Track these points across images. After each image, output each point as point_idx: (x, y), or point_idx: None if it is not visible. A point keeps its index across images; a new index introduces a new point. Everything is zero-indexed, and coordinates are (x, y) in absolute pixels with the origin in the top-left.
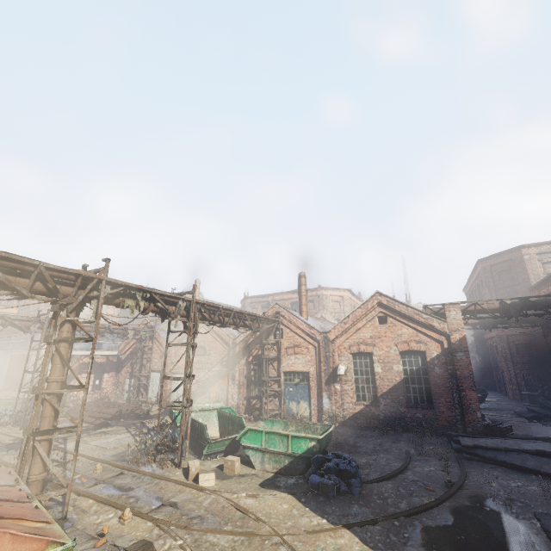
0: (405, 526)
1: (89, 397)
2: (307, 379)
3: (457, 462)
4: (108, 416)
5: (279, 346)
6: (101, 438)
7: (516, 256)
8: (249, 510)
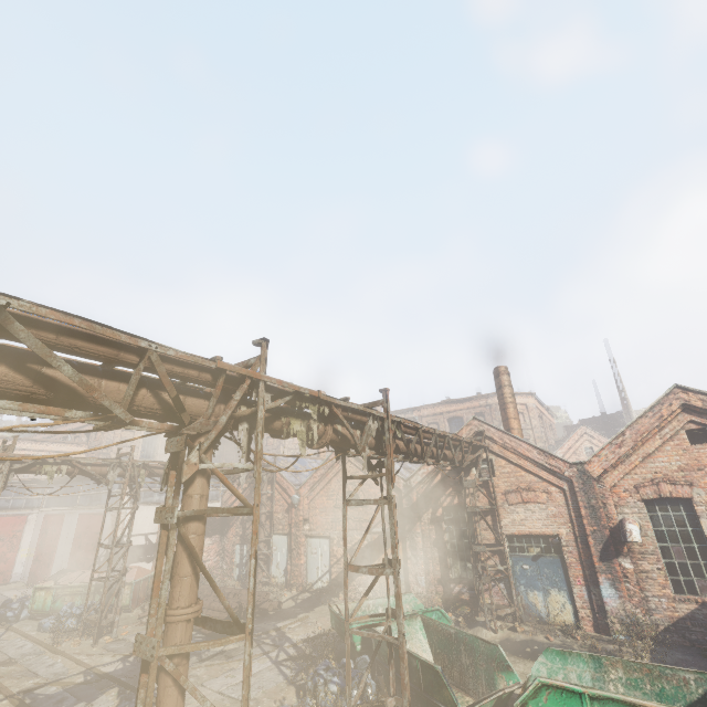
0: None
1: None
2: (556, 548)
3: None
4: (221, 615)
5: (490, 489)
6: (223, 671)
7: None
8: None
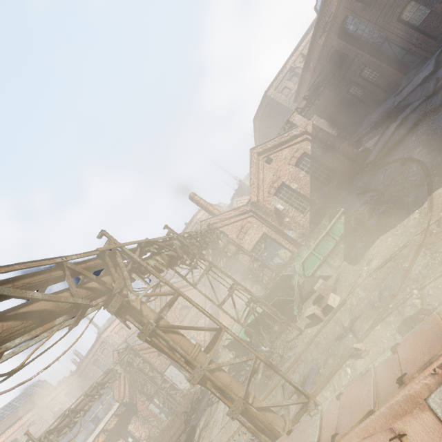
0: (439, 168)
1: None
2: (267, 237)
3: (381, 168)
4: (181, 429)
5: (231, 242)
6: (211, 428)
7: (267, 100)
8: (388, 257)
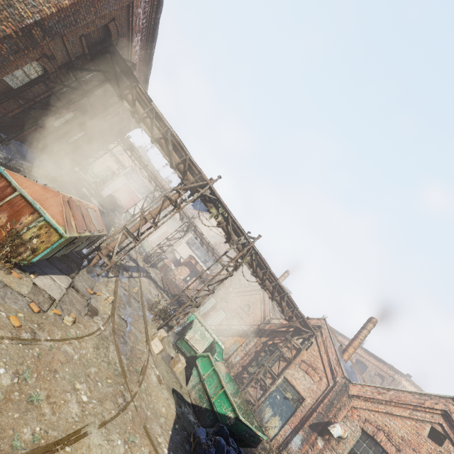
0: None
1: (179, 282)
2: (298, 404)
3: None
4: (173, 292)
5: (298, 353)
6: (156, 291)
7: None
8: (144, 375)
